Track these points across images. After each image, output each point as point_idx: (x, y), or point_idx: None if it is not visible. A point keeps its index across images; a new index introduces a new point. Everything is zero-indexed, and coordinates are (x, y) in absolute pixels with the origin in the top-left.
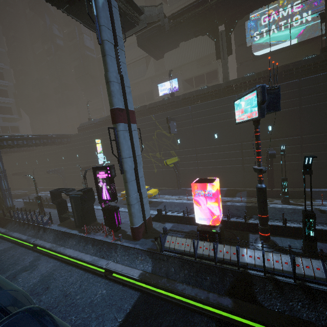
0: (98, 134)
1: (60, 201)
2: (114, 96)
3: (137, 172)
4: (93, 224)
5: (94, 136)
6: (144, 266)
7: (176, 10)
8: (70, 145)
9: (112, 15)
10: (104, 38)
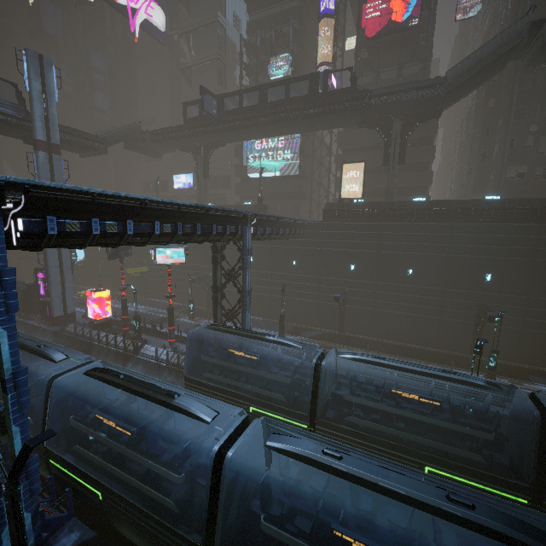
0: None
1: None
2: None
3: (62, 278)
4: (35, 315)
5: None
6: (49, 340)
7: (198, 97)
8: None
9: (52, 168)
10: None
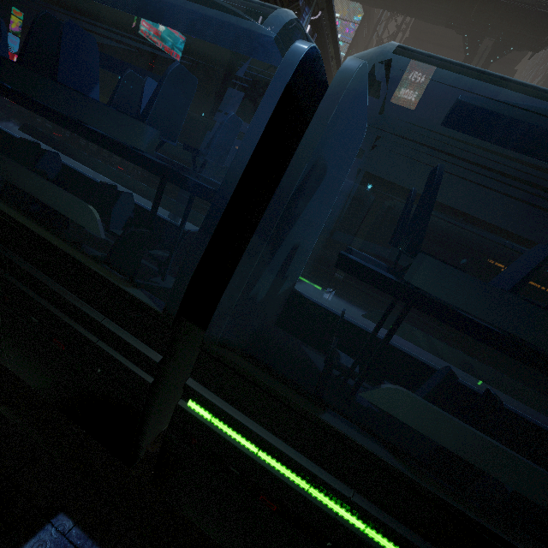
0: (25, 3)
1: None
2: None
3: None
4: None
5: (18, 3)
6: None
7: None
8: None
9: None
10: None
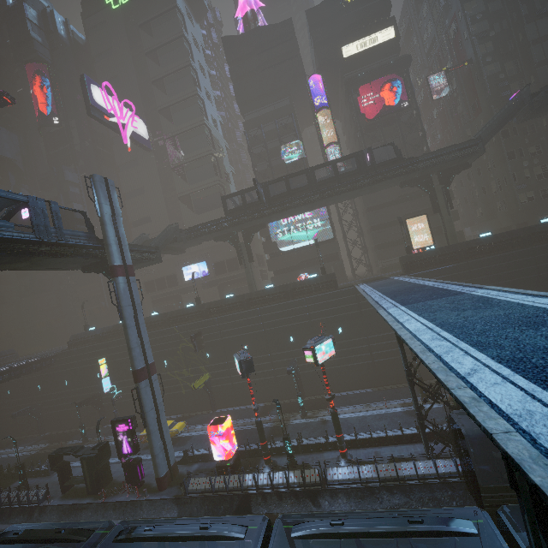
0: (102, 350)
1: (63, 465)
2: (135, 359)
3: (160, 420)
4: (109, 485)
5: (96, 353)
6: (171, 514)
7: (197, 190)
8: (54, 368)
9: (132, 292)
10: (126, 315)
